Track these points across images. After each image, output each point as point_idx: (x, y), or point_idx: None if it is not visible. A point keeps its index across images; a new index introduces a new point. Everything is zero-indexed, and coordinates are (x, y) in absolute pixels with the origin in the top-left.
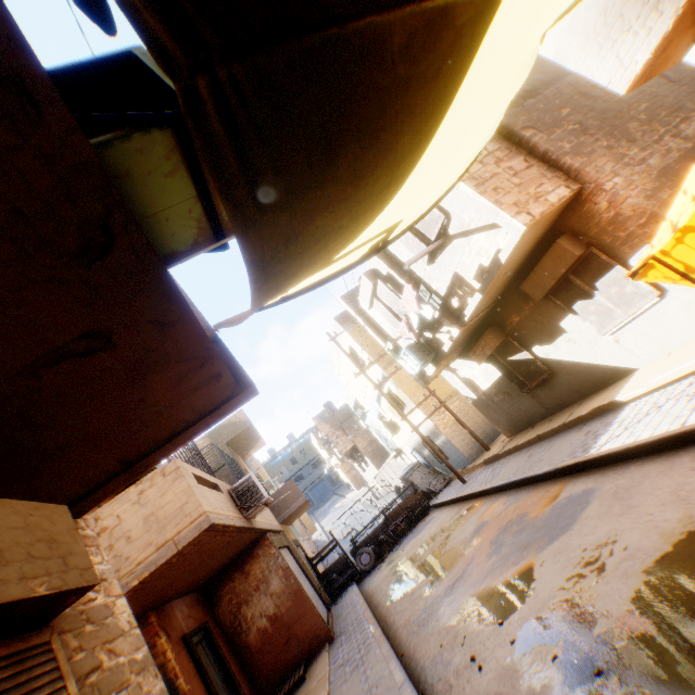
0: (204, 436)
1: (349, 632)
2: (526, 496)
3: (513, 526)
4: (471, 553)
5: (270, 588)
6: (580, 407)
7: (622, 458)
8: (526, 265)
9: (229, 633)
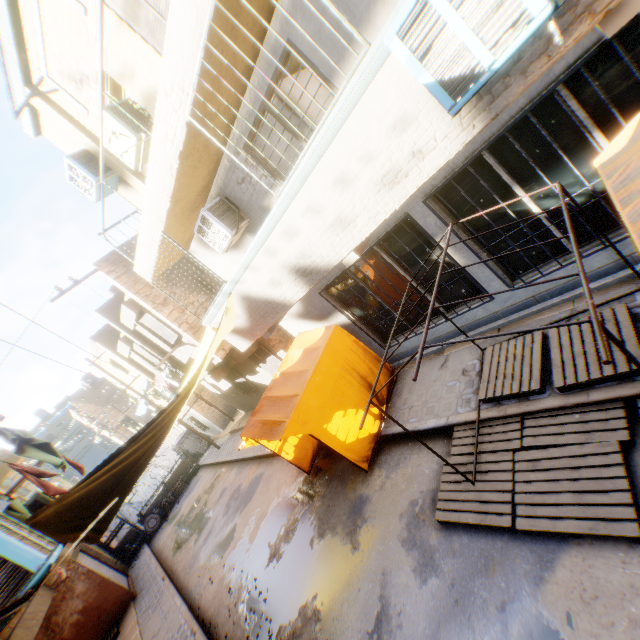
0: None
1: (148, 587)
2: (244, 471)
3: (235, 493)
4: (217, 513)
5: (77, 591)
6: None
7: (274, 456)
8: None
9: None
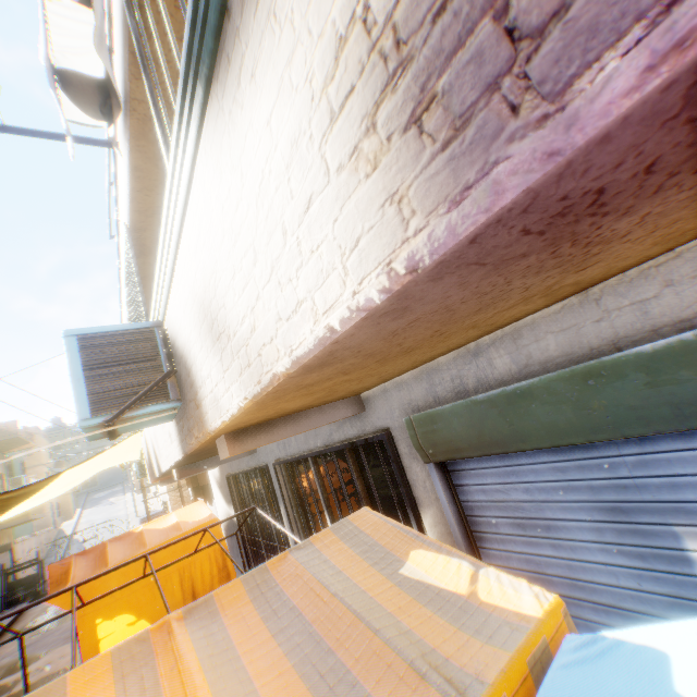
0: None
1: None
2: None
3: None
4: (67, 624)
5: None
6: None
7: None
8: None
9: None
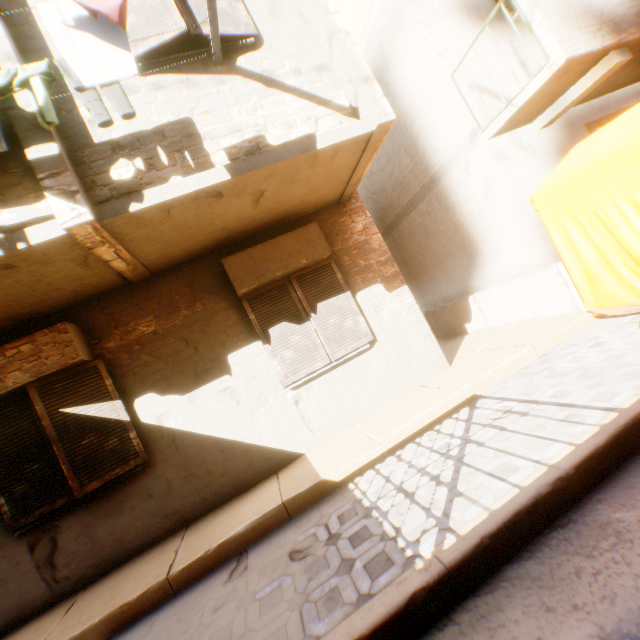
0: None
1: None
2: None
3: None
4: None
5: None
6: (204, 532)
7: (545, 519)
8: (234, 246)
9: None
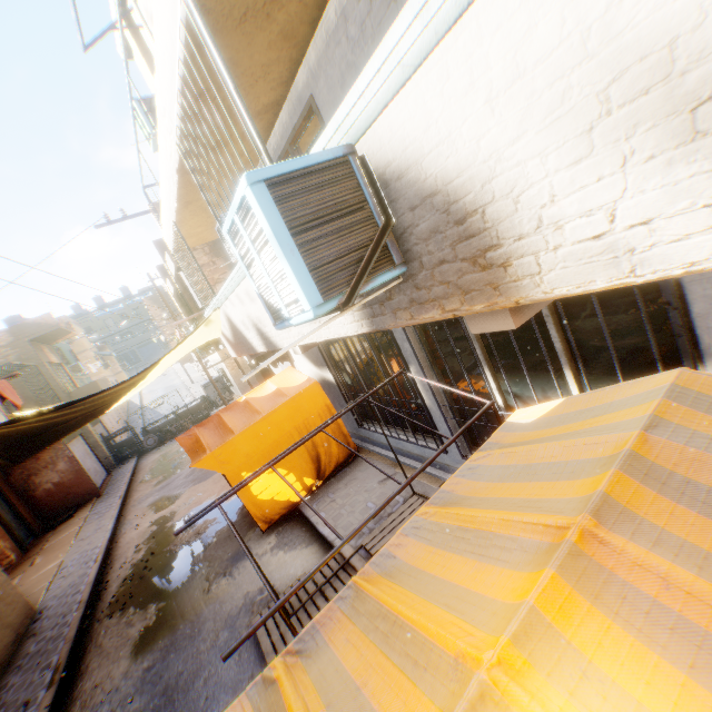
0: (5, 330)
1: (110, 495)
2: None
3: None
4: (184, 471)
5: (59, 468)
6: None
7: None
8: None
9: (22, 491)
